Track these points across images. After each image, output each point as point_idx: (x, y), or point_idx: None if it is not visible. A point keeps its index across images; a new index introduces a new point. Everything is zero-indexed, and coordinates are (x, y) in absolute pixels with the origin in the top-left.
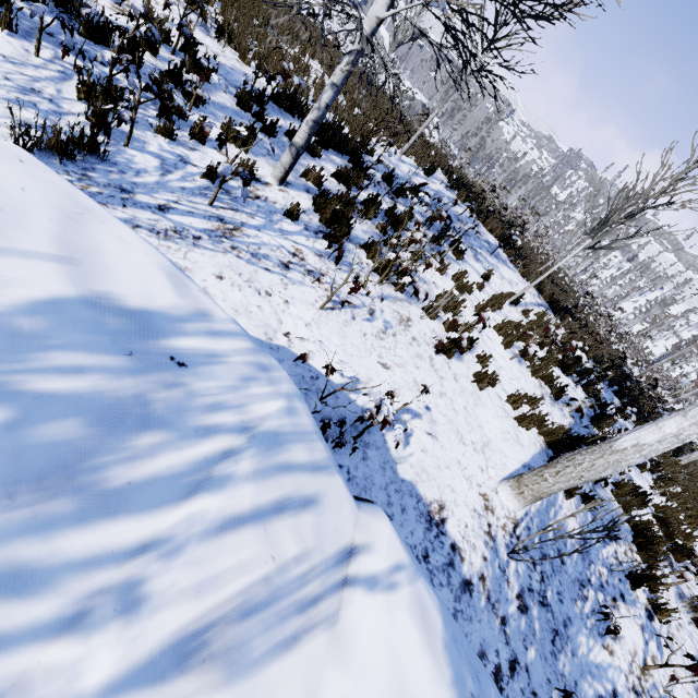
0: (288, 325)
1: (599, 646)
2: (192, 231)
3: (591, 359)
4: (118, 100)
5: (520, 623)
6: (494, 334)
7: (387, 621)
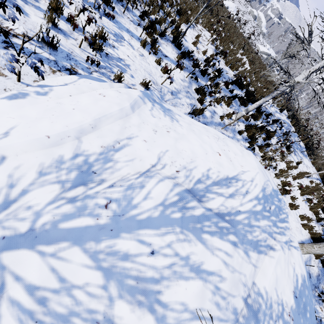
0: None
1: (318, 306)
2: None
3: None
4: (204, 93)
5: None
6: (297, 188)
7: (297, 255)
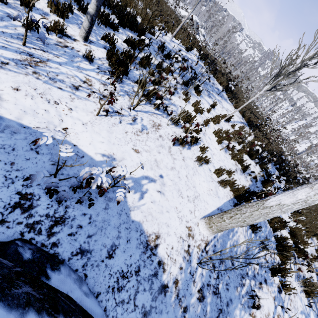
0: (68, 123)
1: (247, 314)
2: (1, 59)
3: (266, 151)
4: None
5: (197, 309)
6: (213, 136)
7: None
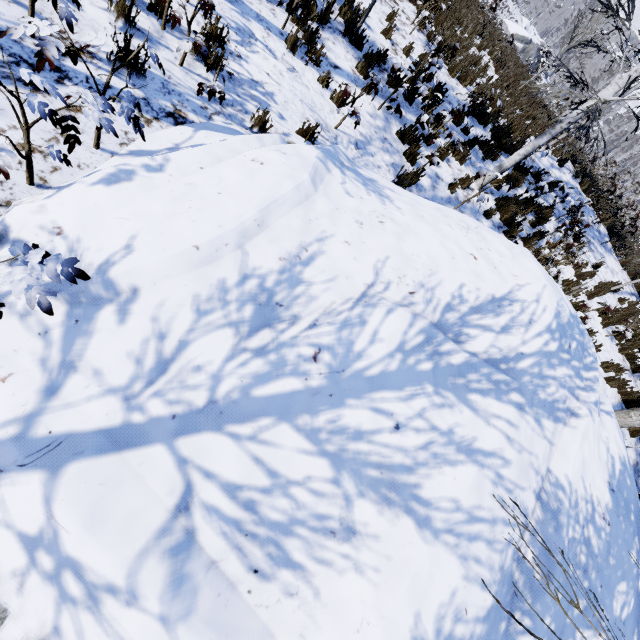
0: None
1: None
2: None
3: None
4: (415, 140)
5: None
6: (596, 315)
7: (612, 425)
